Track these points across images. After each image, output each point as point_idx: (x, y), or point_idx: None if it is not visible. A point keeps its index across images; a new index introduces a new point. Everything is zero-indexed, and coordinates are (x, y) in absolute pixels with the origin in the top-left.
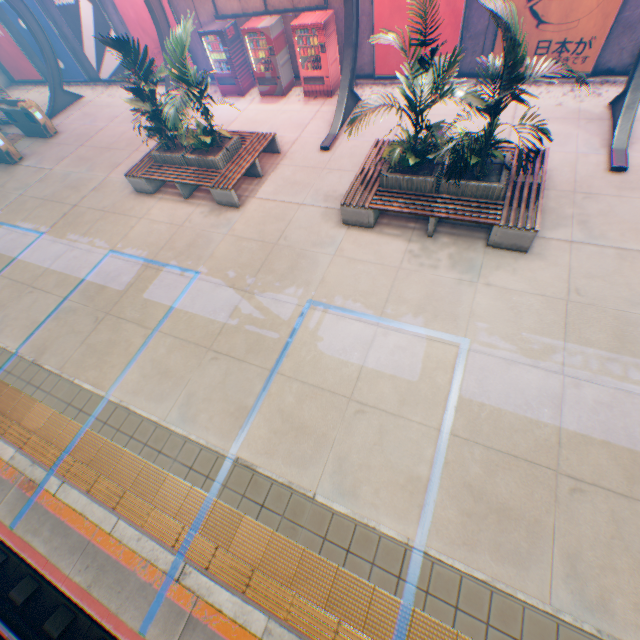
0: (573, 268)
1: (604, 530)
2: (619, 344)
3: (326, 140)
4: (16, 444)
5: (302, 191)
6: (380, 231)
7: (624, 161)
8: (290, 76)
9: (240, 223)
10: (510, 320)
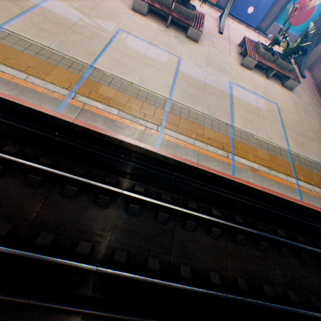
0: (209, 51)
1: (215, 102)
2: (219, 70)
3: None
4: None
5: None
6: (148, 19)
7: (222, 31)
8: None
9: None
10: (193, 57)
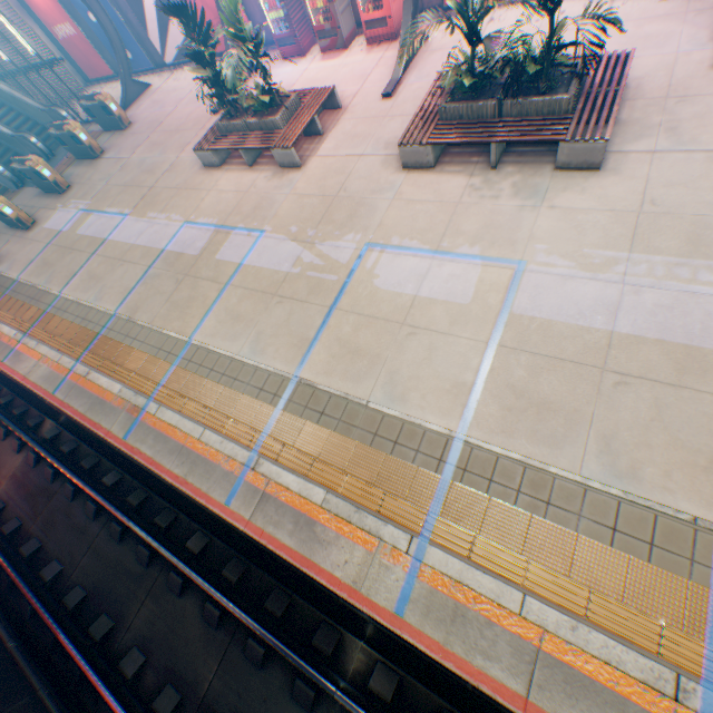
0: (651, 179)
1: (644, 415)
2: (692, 249)
3: (388, 87)
4: (122, 381)
5: (362, 143)
6: (441, 170)
7: None
8: (351, 24)
9: (301, 182)
10: (572, 239)
